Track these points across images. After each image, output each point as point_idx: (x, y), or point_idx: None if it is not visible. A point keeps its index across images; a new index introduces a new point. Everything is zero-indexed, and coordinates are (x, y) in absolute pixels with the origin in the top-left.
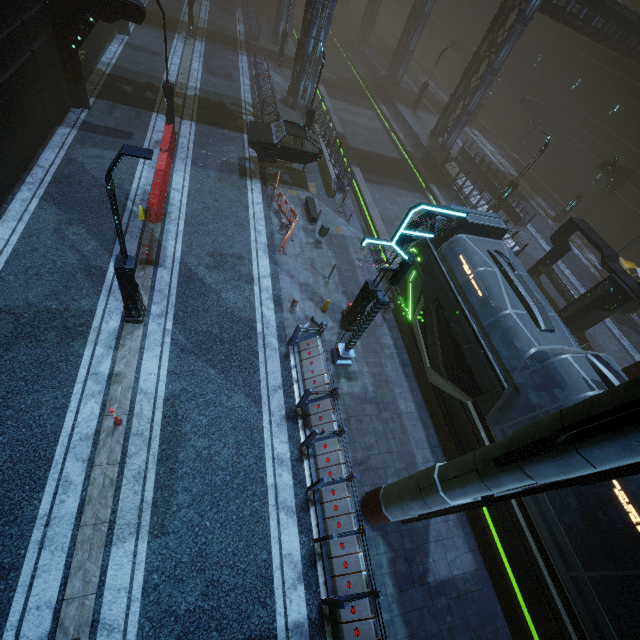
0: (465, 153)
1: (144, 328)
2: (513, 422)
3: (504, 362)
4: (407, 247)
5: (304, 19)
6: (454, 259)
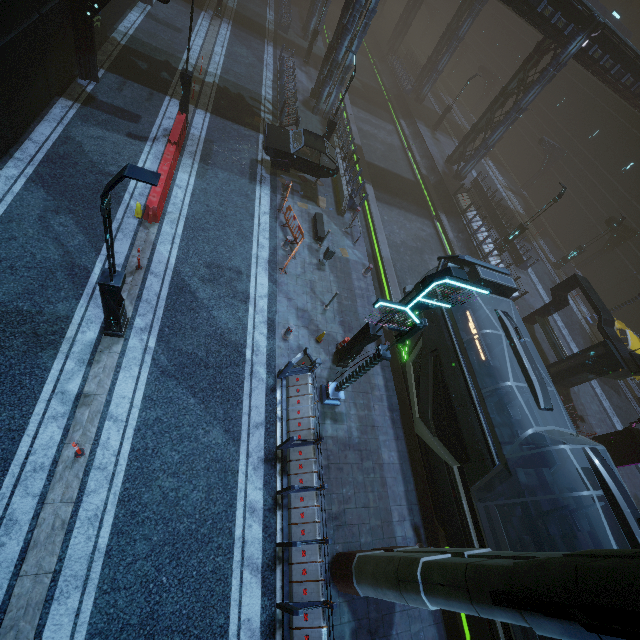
0: (478, 185)
1: (124, 343)
2: (499, 502)
3: (497, 432)
4: (421, 312)
5: (339, 23)
6: (459, 310)
